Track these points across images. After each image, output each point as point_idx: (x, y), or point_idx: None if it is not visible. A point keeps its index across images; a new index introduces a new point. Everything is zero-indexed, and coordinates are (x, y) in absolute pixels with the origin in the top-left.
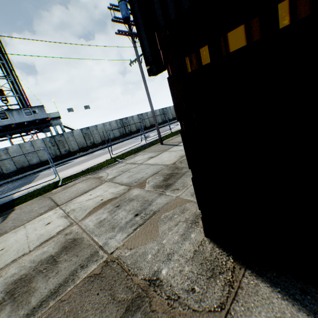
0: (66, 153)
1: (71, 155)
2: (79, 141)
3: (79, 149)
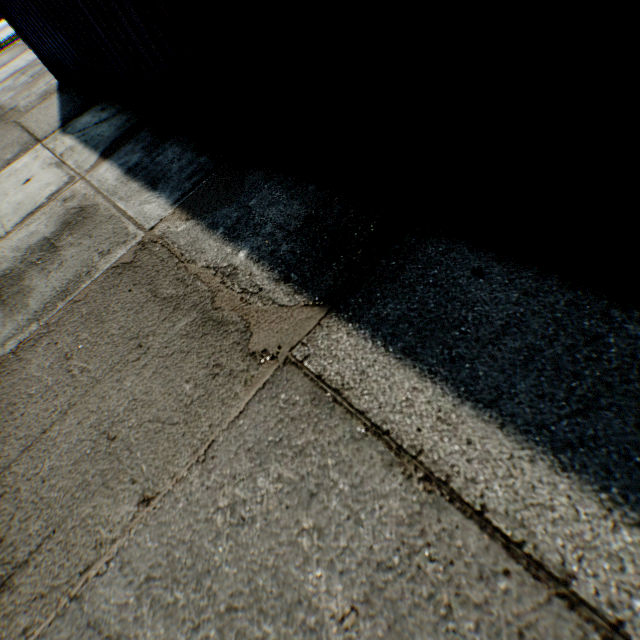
0: None
1: None
2: None
3: None
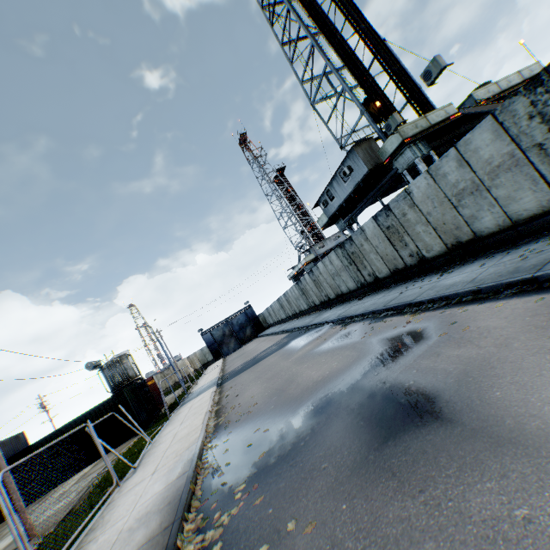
0: (372, 279)
1: (381, 286)
2: (383, 251)
3: (391, 274)
